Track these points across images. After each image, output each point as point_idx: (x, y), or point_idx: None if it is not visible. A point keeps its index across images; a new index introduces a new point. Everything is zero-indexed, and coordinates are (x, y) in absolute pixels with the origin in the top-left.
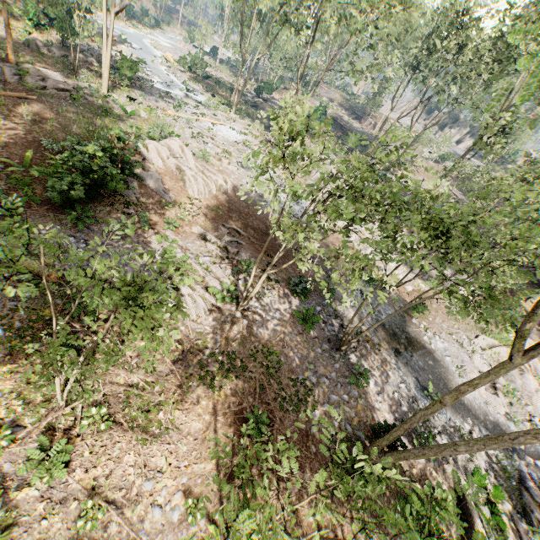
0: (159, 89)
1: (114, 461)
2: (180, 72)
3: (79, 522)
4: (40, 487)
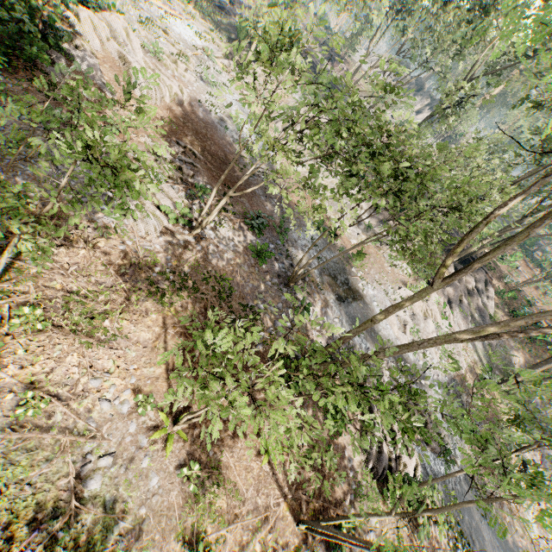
0: None
1: (55, 360)
2: None
3: (19, 411)
4: None
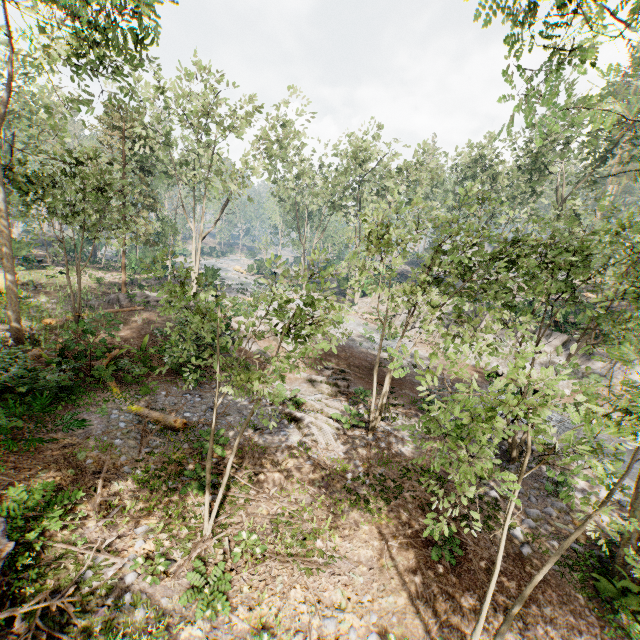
0: (236, 288)
1: (279, 597)
2: (250, 275)
3: None
4: (202, 626)
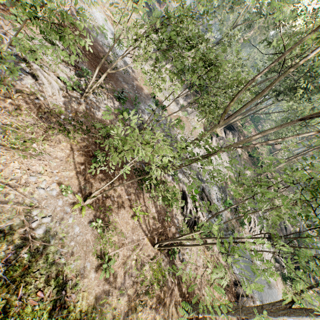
0: None
1: (3, 165)
2: None
3: None
4: None
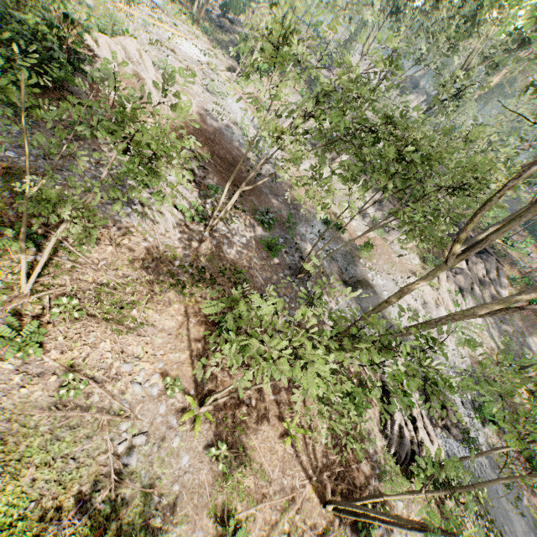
0: None
1: (90, 346)
2: None
3: (62, 391)
4: (14, 362)
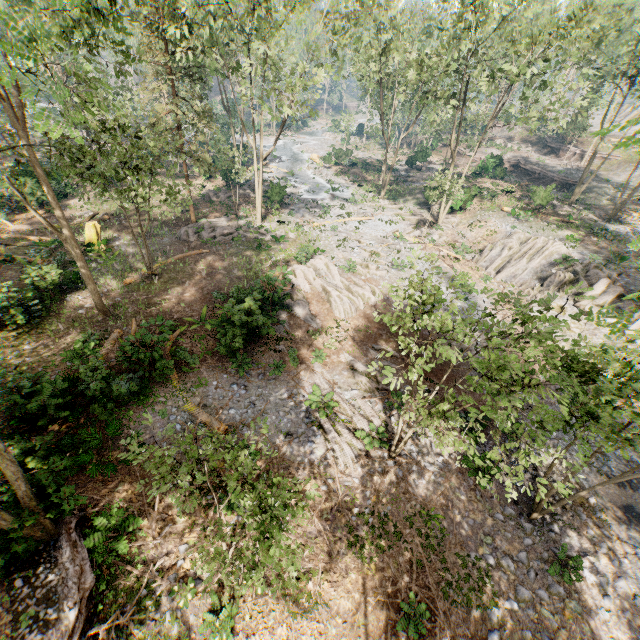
0: (306, 199)
1: (269, 630)
2: (326, 169)
3: None
4: None
